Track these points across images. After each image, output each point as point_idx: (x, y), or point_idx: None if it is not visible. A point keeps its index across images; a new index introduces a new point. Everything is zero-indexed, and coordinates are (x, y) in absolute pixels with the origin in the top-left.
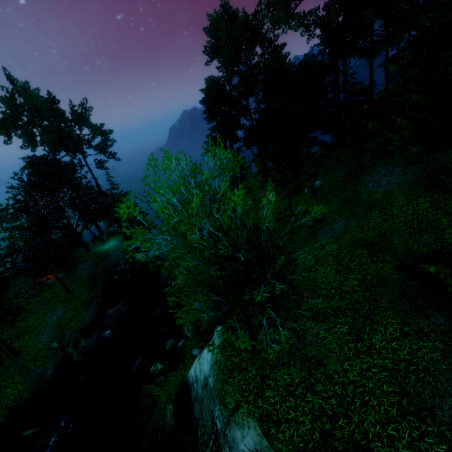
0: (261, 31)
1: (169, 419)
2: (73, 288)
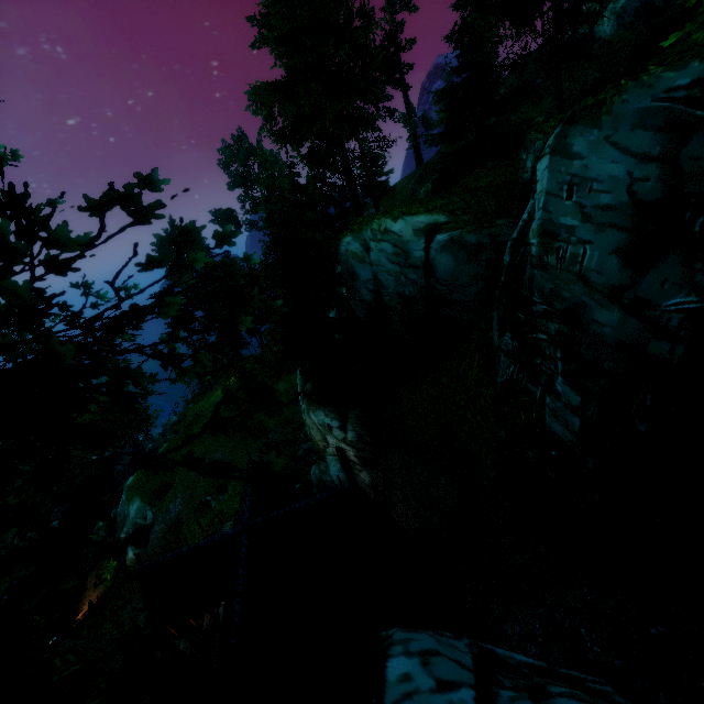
0: (201, 249)
1: (102, 534)
2: (12, 501)
